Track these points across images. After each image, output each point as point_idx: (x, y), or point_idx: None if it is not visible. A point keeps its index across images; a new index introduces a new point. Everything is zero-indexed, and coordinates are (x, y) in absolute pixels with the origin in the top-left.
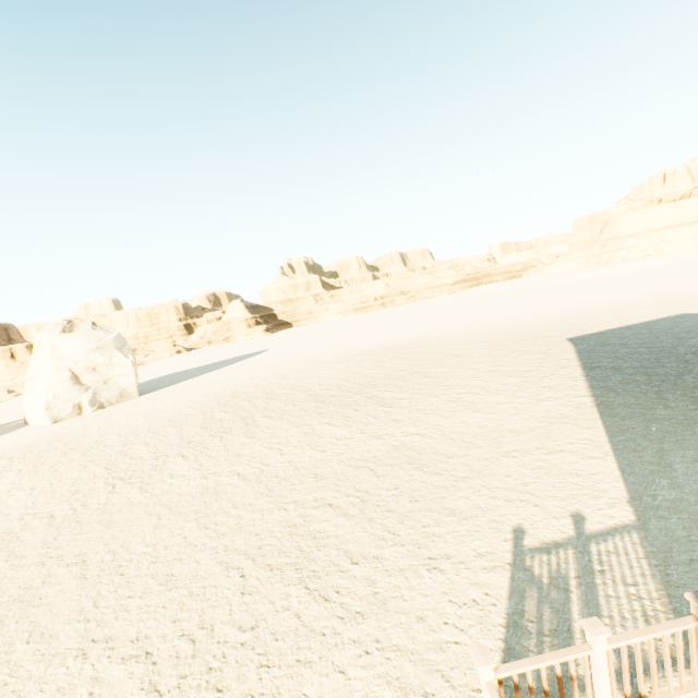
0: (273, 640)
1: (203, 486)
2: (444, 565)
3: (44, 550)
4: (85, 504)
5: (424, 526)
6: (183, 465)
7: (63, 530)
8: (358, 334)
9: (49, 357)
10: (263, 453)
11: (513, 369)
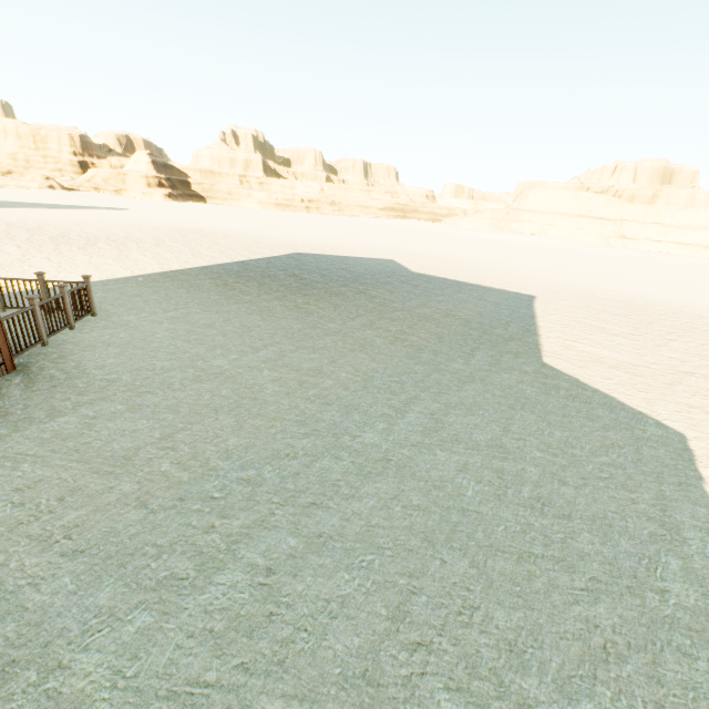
0: None
1: None
2: None
3: None
4: None
5: None
6: None
7: None
8: (222, 219)
9: None
10: None
11: (209, 254)
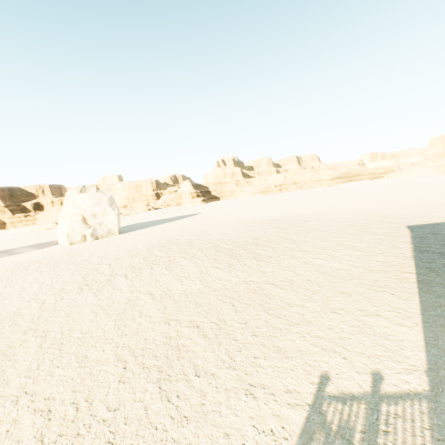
0: (123, 423)
1: (128, 298)
2: (258, 393)
3: (30, 323)
4: (63, 298)
5: (255, 357)
6: (123, 282)
7: (45, 313)
8: (258, 208)
9: (71, 206)
10: (171, 281)
11: (357, 244)
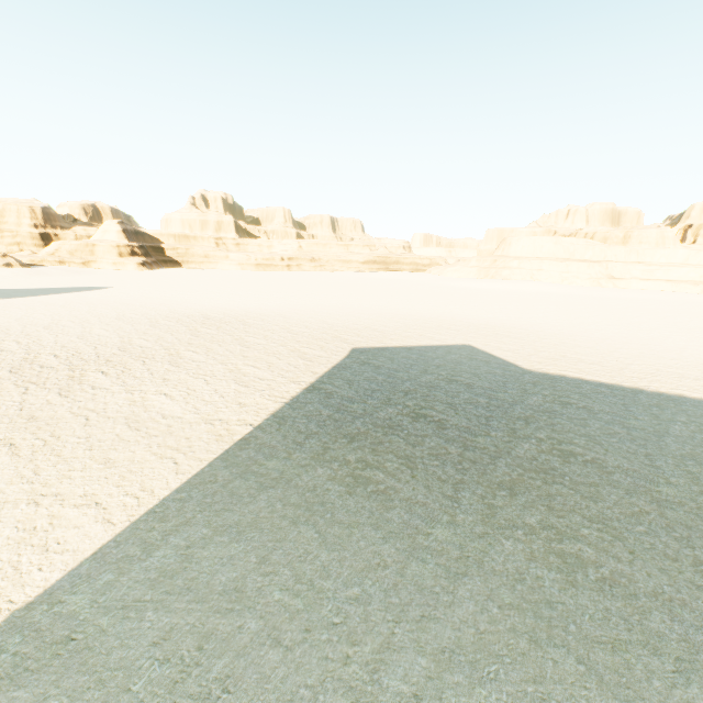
0: None
1: None
2: None
3: None
4: None
5: None
6: None
7: None
8: (217, 292)
9: None
10: None
11: (256, 373)
